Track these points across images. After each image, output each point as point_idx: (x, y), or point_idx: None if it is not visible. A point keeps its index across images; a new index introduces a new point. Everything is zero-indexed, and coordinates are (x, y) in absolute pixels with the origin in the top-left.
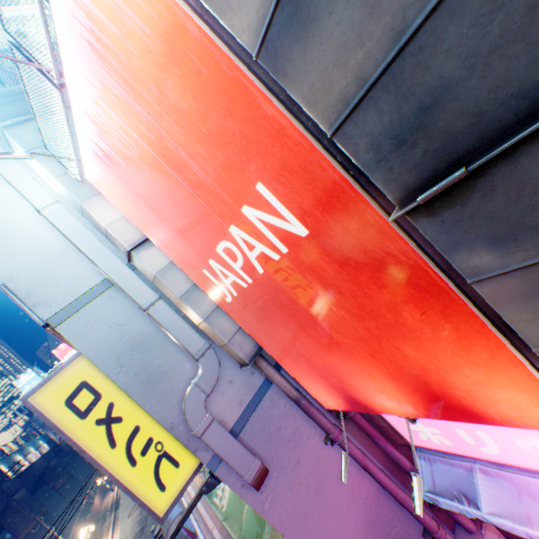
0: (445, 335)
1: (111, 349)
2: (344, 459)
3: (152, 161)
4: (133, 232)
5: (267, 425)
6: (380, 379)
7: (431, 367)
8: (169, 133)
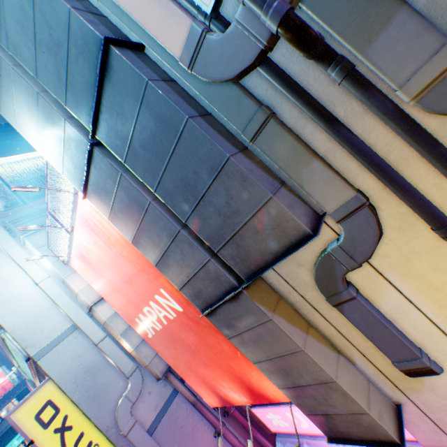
0: (240, 356)
1: (72, 374)
2: (219, 441)
3: (113, 268)
4: (95, 293)
5: (173, 424)
6: (228, 381)
7: (242, 372)
8: (123, 263)
